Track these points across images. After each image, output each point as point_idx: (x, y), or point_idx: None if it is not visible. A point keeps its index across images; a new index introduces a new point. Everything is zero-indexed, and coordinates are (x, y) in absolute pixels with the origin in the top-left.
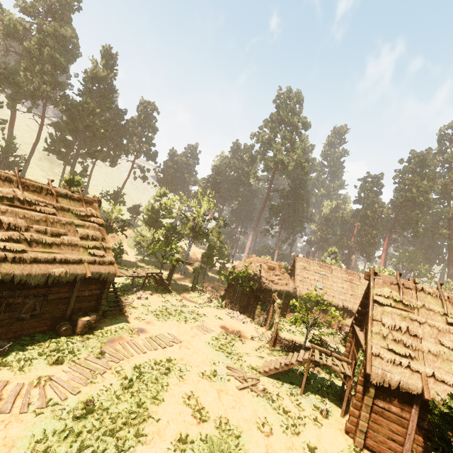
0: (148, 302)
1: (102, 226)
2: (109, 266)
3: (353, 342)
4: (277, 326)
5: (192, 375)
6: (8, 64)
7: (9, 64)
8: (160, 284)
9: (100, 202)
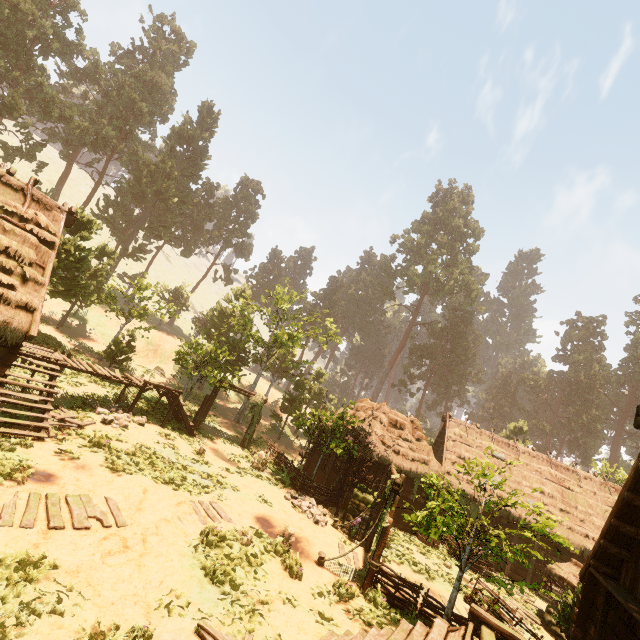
0: (122, 434)
1: (50, 249)
2: (17, 312)
3: (600, 626)
4: (384, 539)
5: (55, 633)
6: (78, 107)
7: (79, 107)
8: (179, 417)
9: (73, 217)
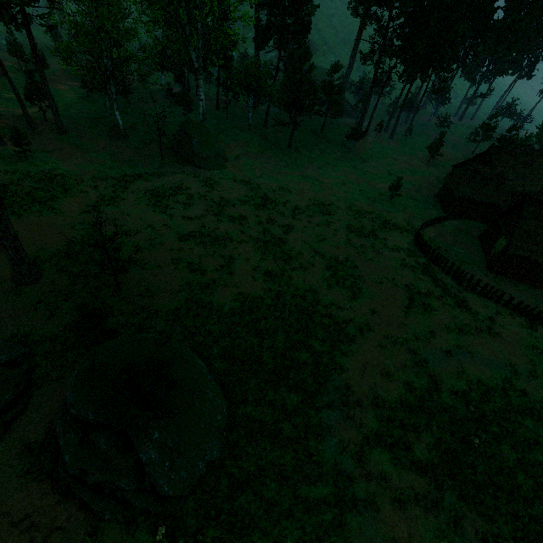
0: None
1: None
2: None
3: None
4: None
5: None
6: None
7: None
8: None
9: None
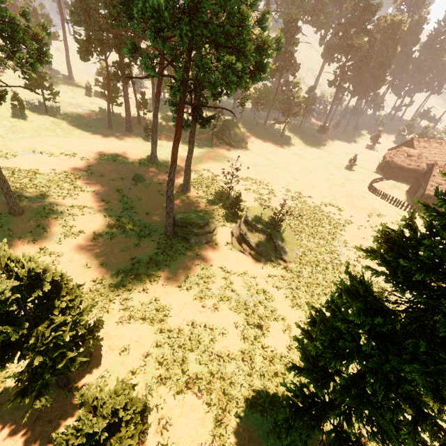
0: None
1: None
2: None
3: None
4: None
5: None
6: None
7: None
8: None
9: None
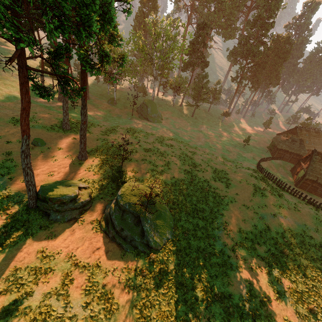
0: None
1: None
2: None
3: None
4: None
5: None
6: None
7: None
8: None
9: None
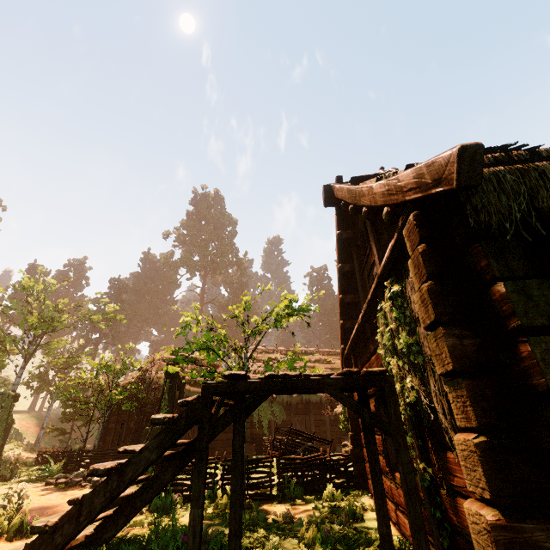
0: None
1: None
2: None
3: None
4: None
5: None
6: None
7: None
8: None
9: None
